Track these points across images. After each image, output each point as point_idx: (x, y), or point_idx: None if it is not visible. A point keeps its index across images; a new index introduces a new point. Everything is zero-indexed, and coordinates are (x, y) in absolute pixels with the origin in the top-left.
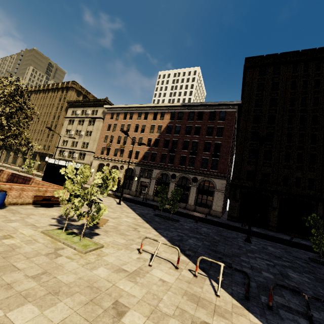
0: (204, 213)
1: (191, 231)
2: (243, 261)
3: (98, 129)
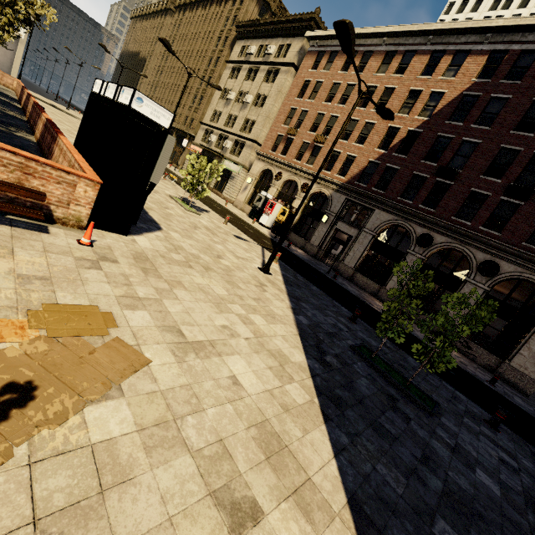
0: (476, 362)
1: None
2: None
3: (280, 93)
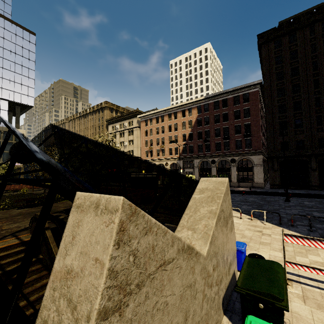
0: (248, 187)
1: (242, 202)
2: (281, 212)
3: (138, 137)
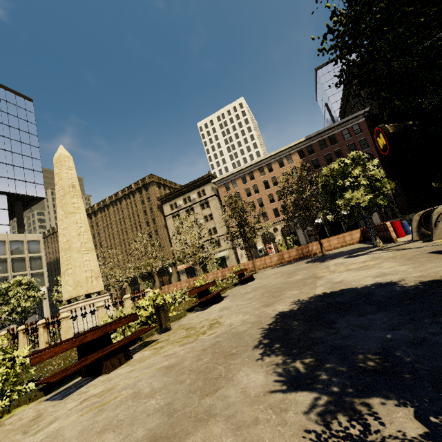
0: None
1: None
2: None
3: (218, 208)
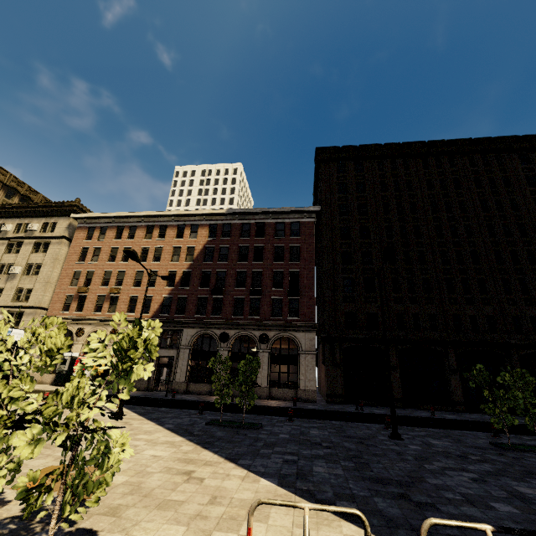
0: (287, 399)
1: (300, 443)
2: (440, 488)
3: (57, 260)
